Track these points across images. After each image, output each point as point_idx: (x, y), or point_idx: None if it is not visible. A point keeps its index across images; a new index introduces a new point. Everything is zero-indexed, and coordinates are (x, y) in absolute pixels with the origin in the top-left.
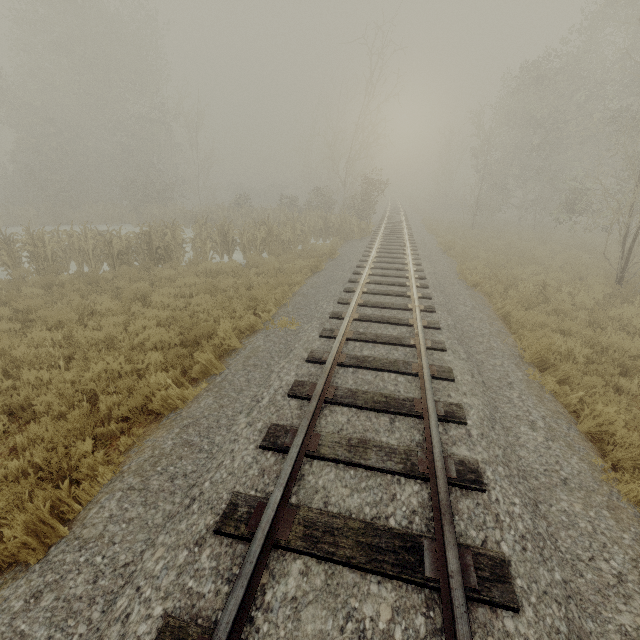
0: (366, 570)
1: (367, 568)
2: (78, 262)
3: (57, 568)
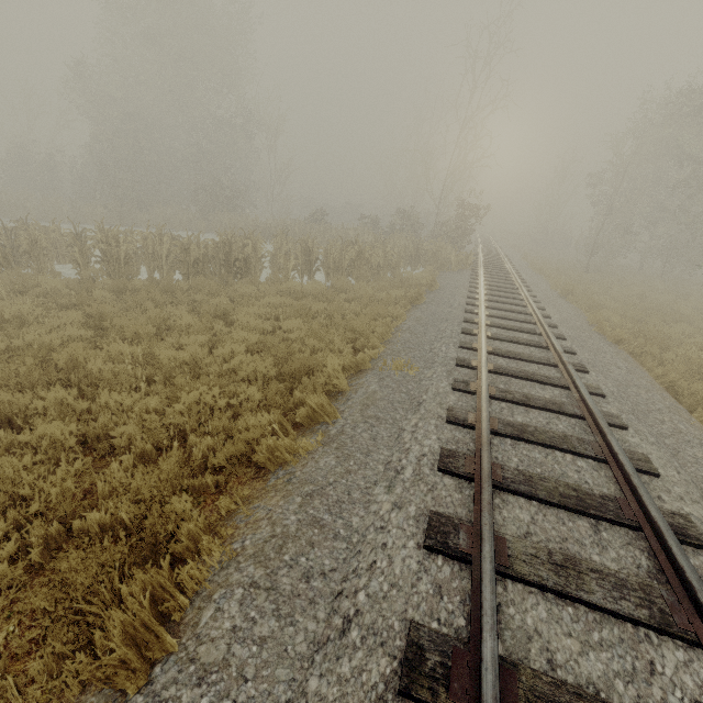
0: None
1: None
2: (149, 267)
3: None
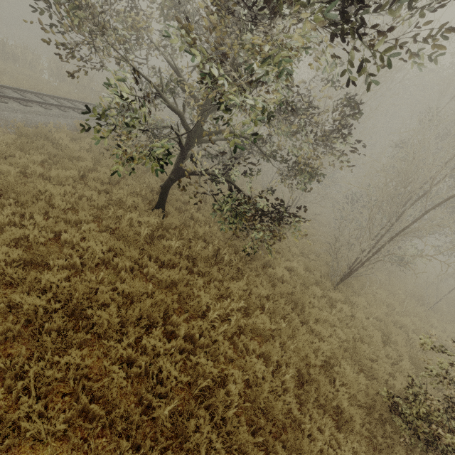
0: None
1: None
2: None
3: None
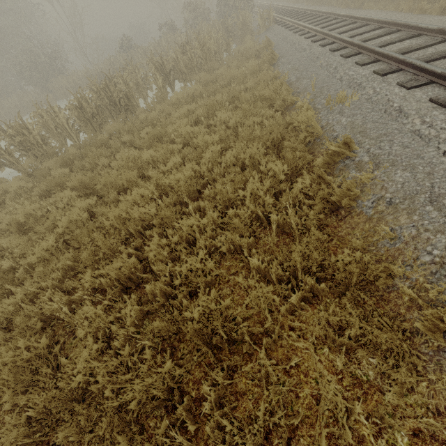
0: None
1: None
2: (60, 140)
3: None
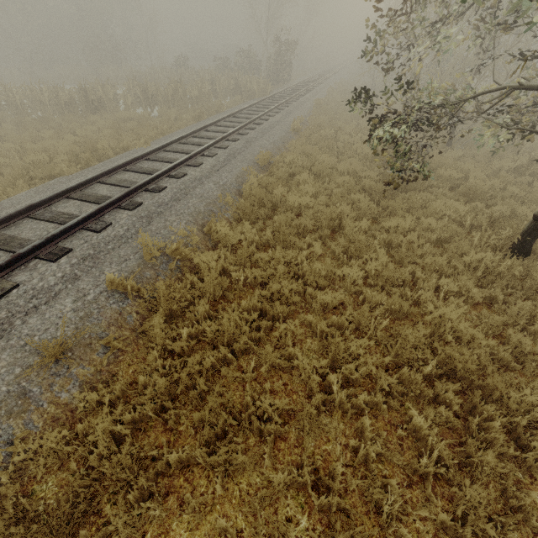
0: (94, 203)
1: (93, 202)
2: (41, 111)
3: (1, 202)
